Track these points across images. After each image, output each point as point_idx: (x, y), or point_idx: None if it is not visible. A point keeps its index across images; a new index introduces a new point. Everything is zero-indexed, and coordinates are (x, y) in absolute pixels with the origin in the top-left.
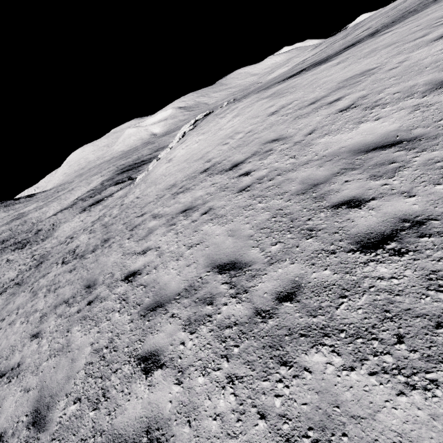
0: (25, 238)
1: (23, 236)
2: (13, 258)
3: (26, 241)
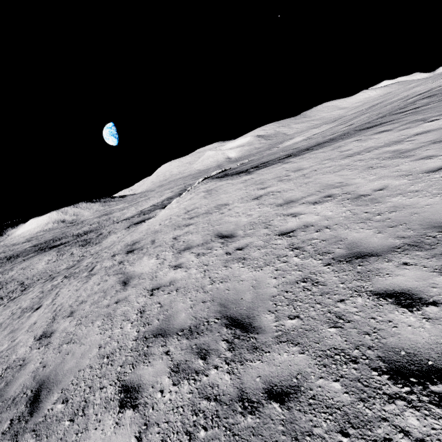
0: (91, 238)
1: (91, 235)
2: (75, 253)
3: (89, 241)
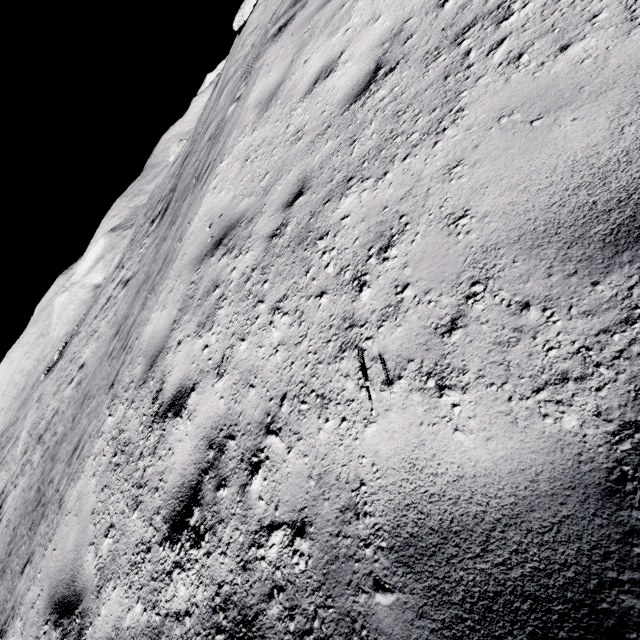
0: None
1: None
2: None
3: None
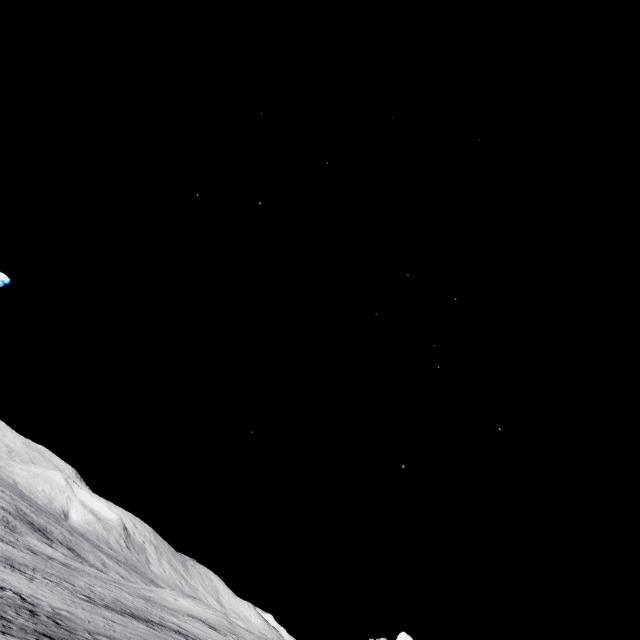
0: None
1: None
2: None
3: None
